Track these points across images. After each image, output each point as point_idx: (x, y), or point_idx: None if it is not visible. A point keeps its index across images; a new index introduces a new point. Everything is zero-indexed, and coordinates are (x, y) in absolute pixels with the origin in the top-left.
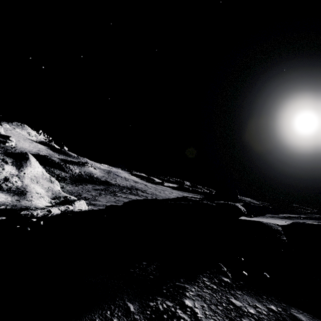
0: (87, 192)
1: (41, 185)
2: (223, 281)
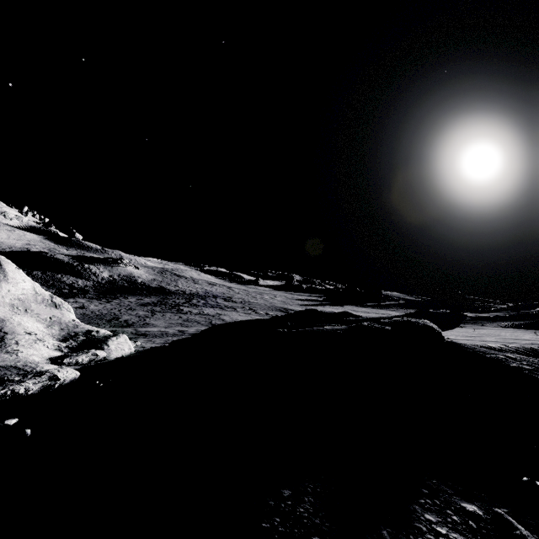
0: (129, 311)
1: (35, 316)
2: (469, 513)
